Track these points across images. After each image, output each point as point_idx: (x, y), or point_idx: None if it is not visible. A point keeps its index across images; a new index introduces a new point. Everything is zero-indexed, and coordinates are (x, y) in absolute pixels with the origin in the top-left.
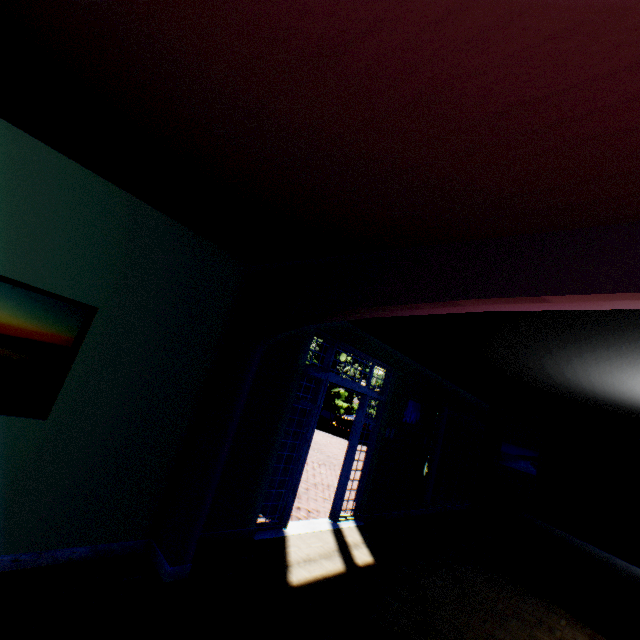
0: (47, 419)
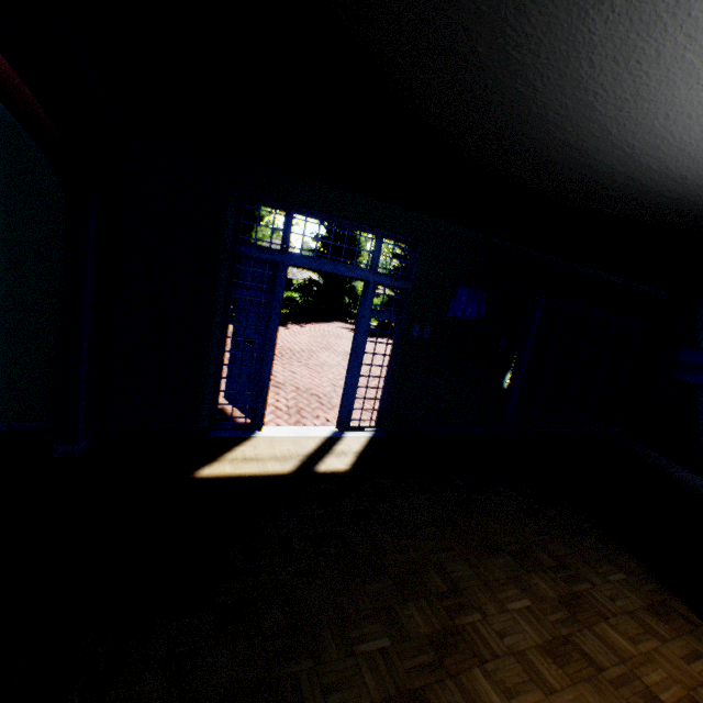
0: None
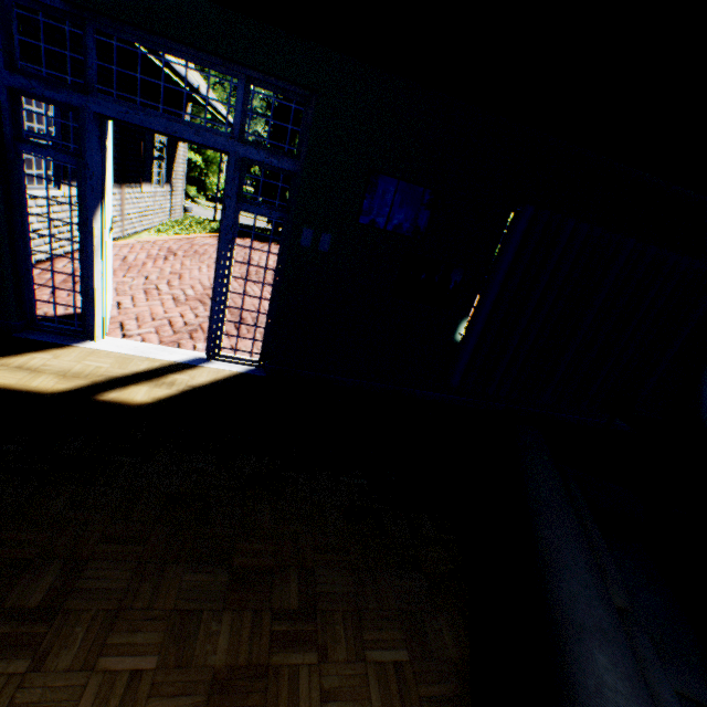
0: None
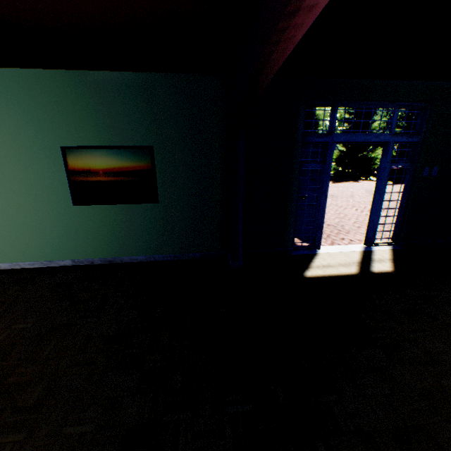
0: (159, 203)
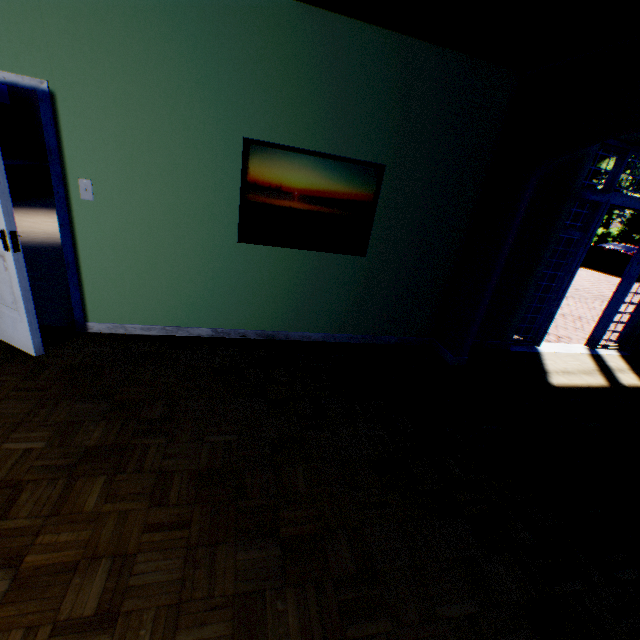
0: (365, 257)
